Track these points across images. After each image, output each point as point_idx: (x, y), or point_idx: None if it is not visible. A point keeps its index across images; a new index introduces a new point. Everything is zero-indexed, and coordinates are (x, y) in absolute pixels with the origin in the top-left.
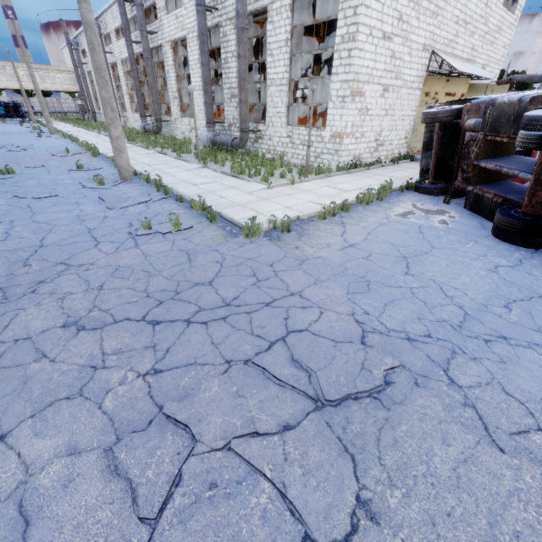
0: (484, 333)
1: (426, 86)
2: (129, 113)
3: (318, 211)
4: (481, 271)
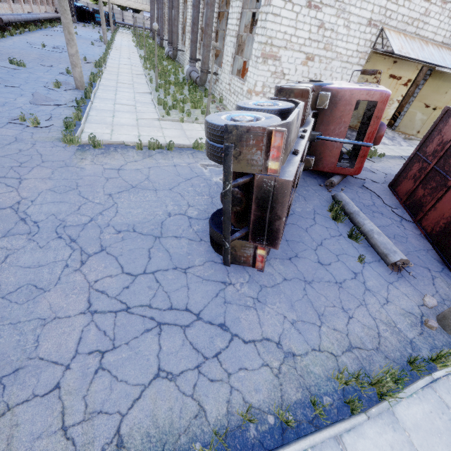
0: (69, 234)
1: (369, 63)
2: None
3: (136, 141)
4: (161, 211)
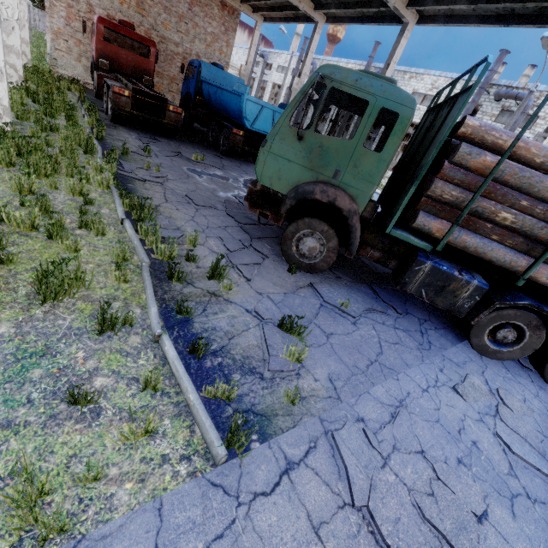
0: None
1: None
2: None
3: None
4: None
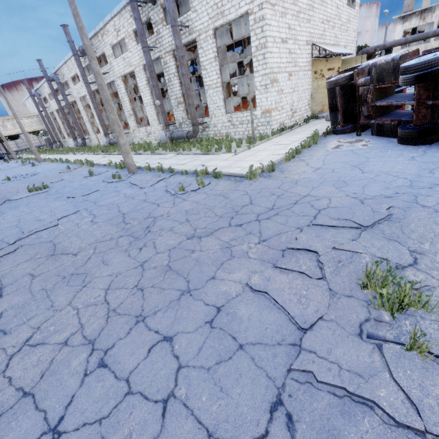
0: (426, 185)
1: (313, 67)
2: (92, 135)
3: (284, 156)
4: (405, 161)
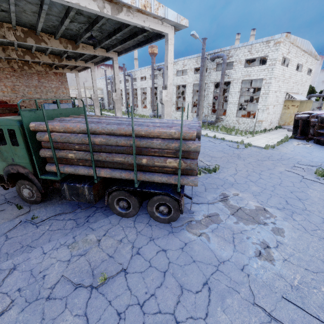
0: None
1: (284, 103)
2: (140, 108)
3: (276, 143)
4: None
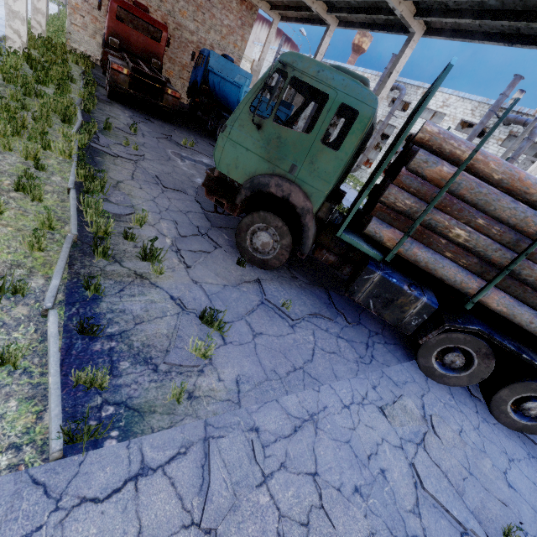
0: None
1: None
2: None
3: None
4: None
